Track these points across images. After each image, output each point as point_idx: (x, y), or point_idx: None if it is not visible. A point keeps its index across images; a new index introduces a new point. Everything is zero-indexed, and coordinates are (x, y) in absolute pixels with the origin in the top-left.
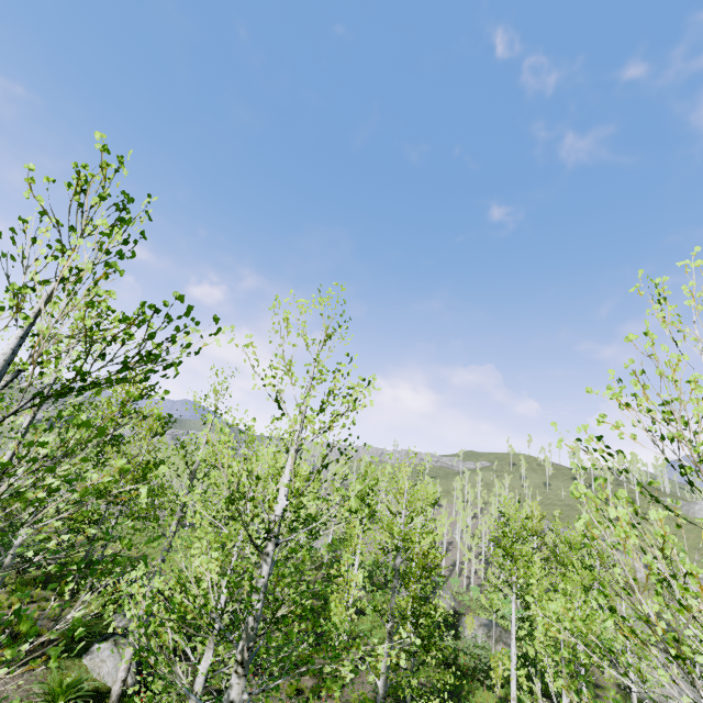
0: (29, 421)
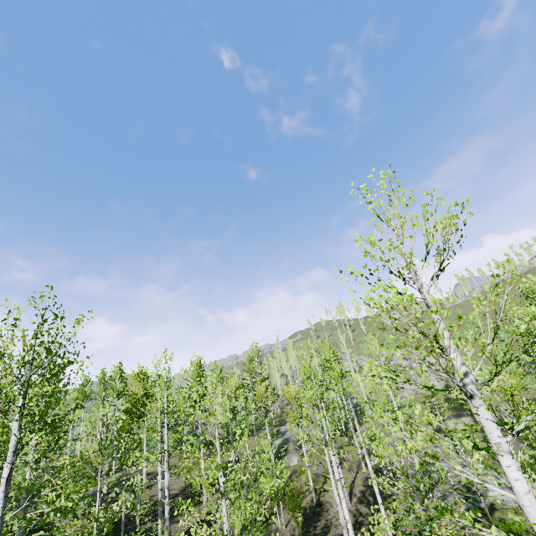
0: None
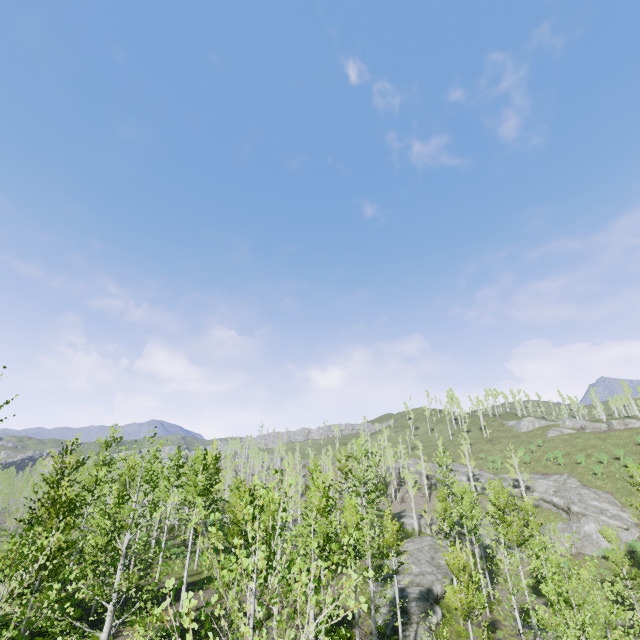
0: None
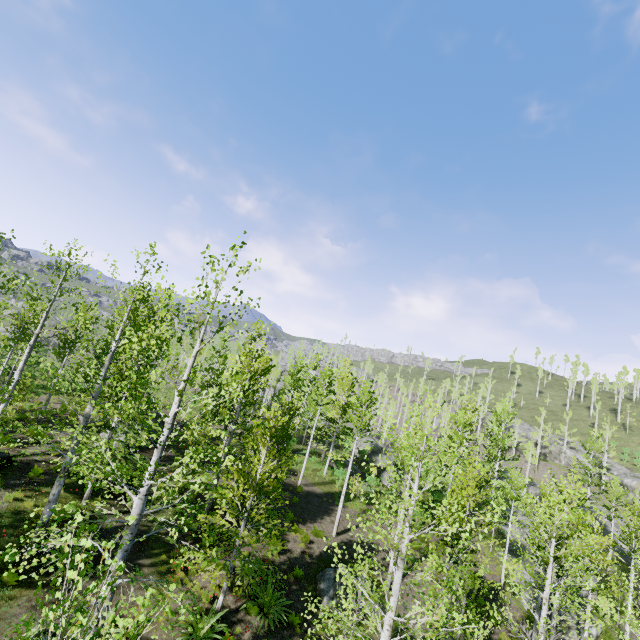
0: (46, 311)
